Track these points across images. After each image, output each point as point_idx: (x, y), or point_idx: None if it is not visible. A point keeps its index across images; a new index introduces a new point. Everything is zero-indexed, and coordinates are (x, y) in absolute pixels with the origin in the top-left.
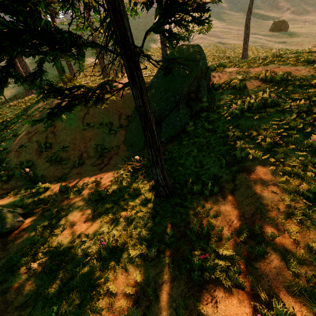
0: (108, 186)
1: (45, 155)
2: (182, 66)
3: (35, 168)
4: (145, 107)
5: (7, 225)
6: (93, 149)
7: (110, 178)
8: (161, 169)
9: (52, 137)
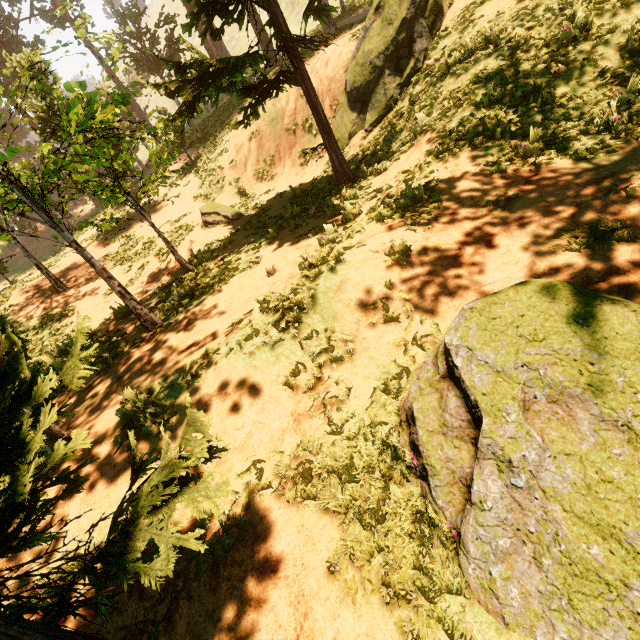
0: (305, 188)
1: (253, 170)
2: (391, 5)
3: (247, 185)
4: (309, 92)
5: (232, 216)
6: (299, 156)
7: (309, 183)
8: (335, 154)
9: (257, 147)
